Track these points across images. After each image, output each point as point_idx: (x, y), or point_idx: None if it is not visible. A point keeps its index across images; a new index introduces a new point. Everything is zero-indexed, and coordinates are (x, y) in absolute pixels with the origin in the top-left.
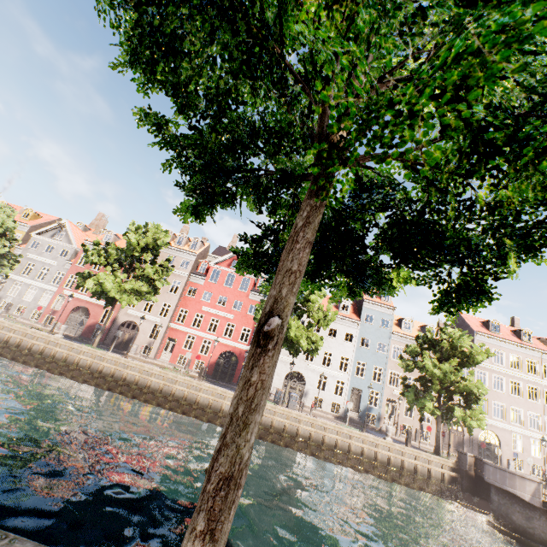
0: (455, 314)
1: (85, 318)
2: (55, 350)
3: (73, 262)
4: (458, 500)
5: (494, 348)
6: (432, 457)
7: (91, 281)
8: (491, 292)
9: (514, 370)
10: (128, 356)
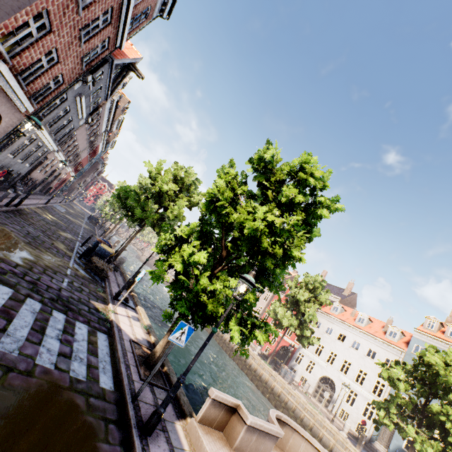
0: None
1: None
2: None
3: None
4: None
5: None
6: None
7: None
8: None
9: None
10: None
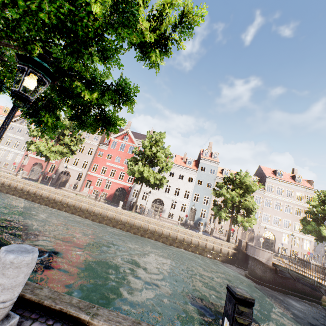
0: (107, 134)
1: (40, 169)
2: (16, 184)
3: (32, 138)
4: (235, 264)
5: (277, 186)
6: (223, 242)
7: (33, 146)
8: (107, 118)
9: (288, 198)
10: (61, 189)
